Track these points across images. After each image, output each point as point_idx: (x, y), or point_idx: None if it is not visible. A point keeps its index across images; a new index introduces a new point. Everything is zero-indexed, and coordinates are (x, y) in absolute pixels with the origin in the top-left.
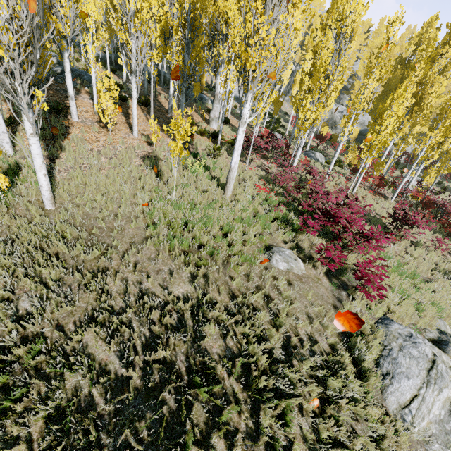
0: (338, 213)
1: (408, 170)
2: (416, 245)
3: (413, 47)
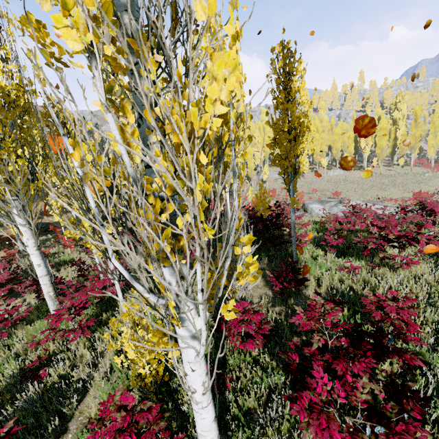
0: None
1: None
2: None
3: None
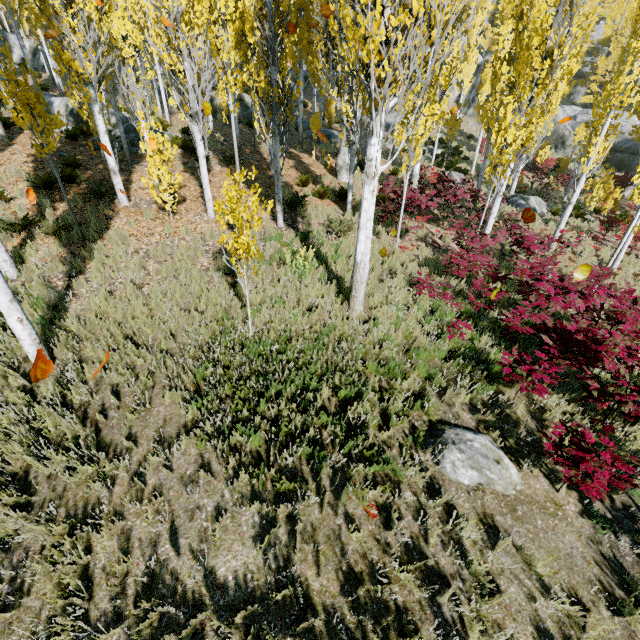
0: (596, 343)
1: None
2: None
3: None
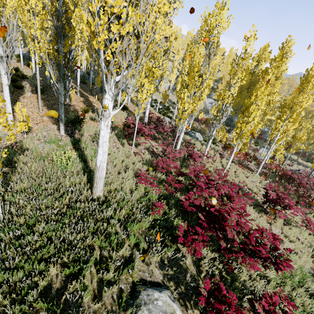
0: (223, 220)
1: (267, 150)
2: (287, 222)
3: (255, 63)
